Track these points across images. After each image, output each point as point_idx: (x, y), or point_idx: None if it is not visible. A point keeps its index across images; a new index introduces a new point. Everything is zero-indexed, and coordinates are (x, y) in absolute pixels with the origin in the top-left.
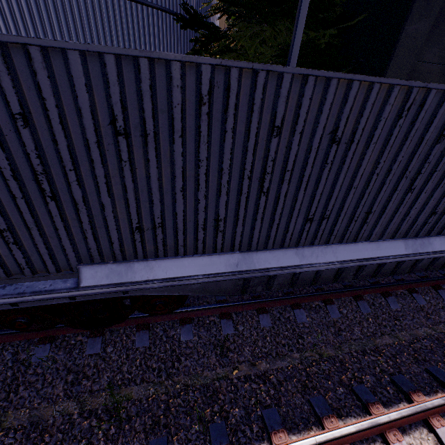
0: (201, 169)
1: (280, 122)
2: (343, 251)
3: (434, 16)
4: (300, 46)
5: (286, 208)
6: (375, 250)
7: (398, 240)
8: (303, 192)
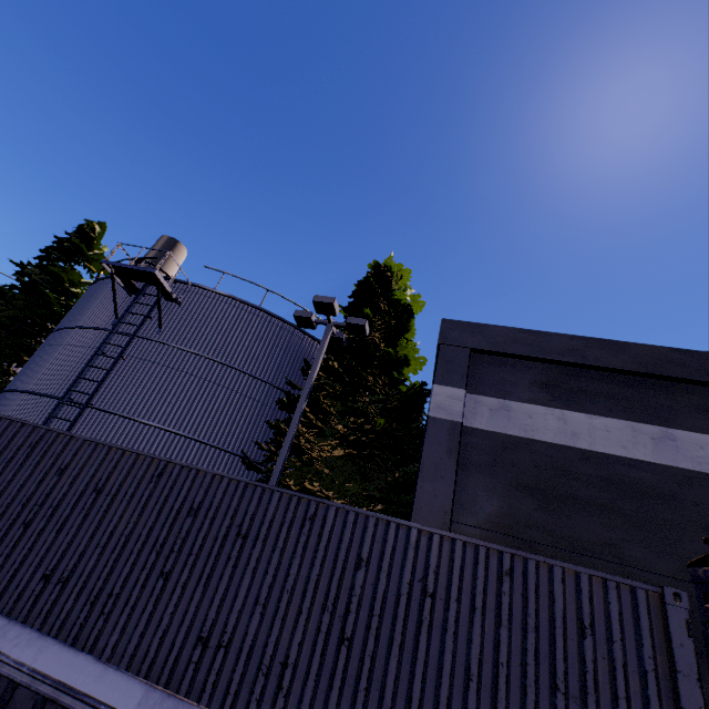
0: (1, 488)
1: (65, 466)
2: (53, 654)
3: (453, 477)
4: (278, 477)
5: (35, 552)
6: (92, 678)
7: (140, 681)
8: (55, 535)
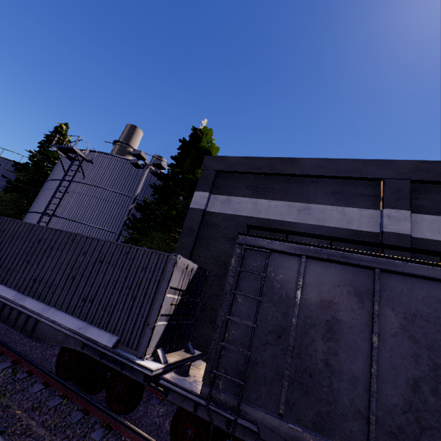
0: None
1: (5, 229)
2: None
3: (195, 235)
4: (117, 239)
5: None
6: (3, 291)
7: (16, 292)
8: None
